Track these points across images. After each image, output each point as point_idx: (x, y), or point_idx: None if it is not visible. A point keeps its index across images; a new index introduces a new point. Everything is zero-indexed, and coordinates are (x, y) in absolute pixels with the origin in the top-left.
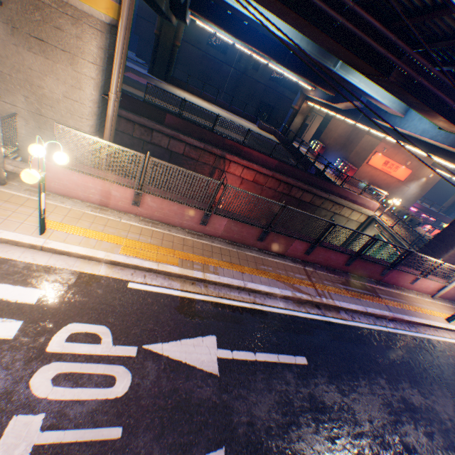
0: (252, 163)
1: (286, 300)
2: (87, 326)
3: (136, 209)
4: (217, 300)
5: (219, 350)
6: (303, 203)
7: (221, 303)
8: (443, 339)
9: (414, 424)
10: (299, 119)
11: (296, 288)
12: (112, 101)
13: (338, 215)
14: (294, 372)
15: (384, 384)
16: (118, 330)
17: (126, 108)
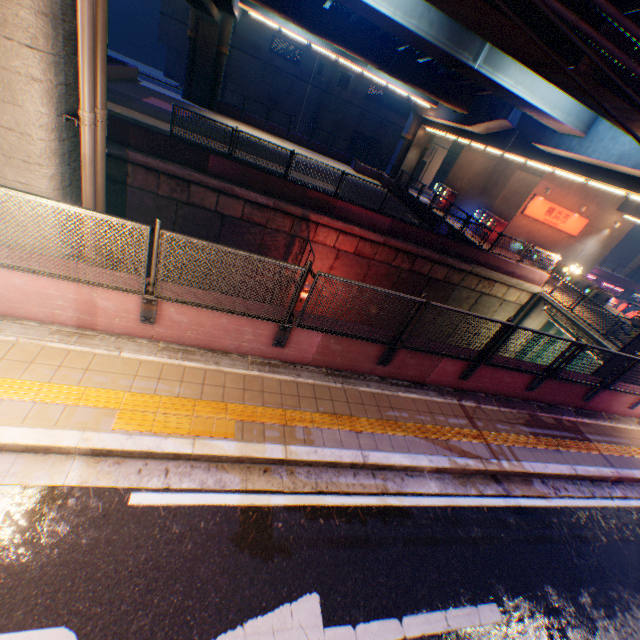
0: (351, 224)
1: (441, 474)
2: (20, 639)
3: (151, 329)
4: (314, 500)
5: (327, 632)
6: (433, 282)
7: (323, 506)
8: None
9: None
10: (414, 154)
11: (454, 448)
12: (87, 126)
13: (486, 296)
14: None
15: None
16: (97, 631)
17: (144, 149)
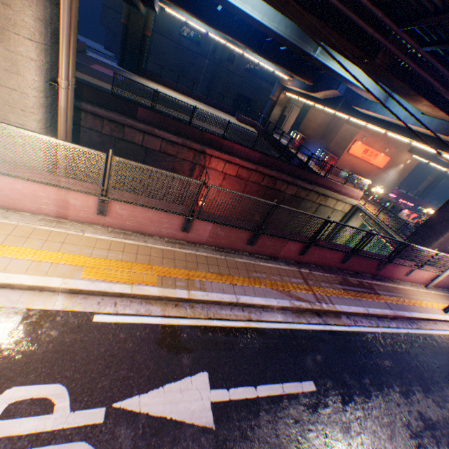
0: (234, 157)
1: (284, 311)
2: (34, 389)
3: (103, 219)
4: (206, 323)
5: (212, 392)
6: (288, 196)
7: (211, 326)
8: (444, 332)
9: (436, 444)
10: (278, 110)
11: (293, 295)
12: (63, 89)
13: (323, 206)
14: (303, 404)
15: (398, 399)
16: (78, 386)
17: (93, 102)
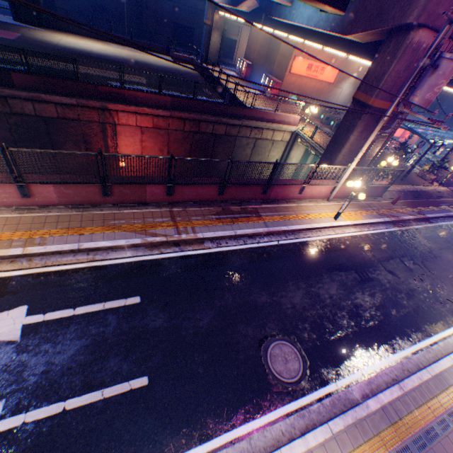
0: (142, 107)
1: (138, 248)
2: None
3: None
4: (42, 270)
5: (28, 318)
6: (219, 137)
7: (47, 272)
8: (325, 237)
9: (248, 322)
10: (217, 37)
11: (150, 233)
12: None
13: (261, 140)
14: (120, 313)
15: (229, 296)
16: None
17: None
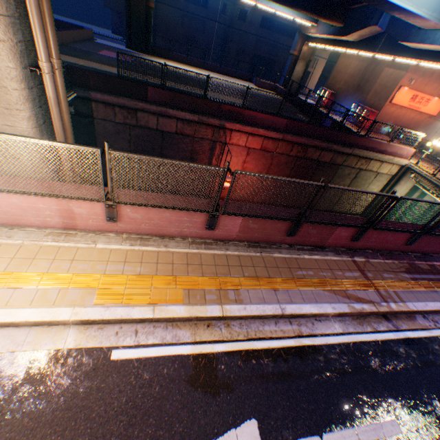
0: (256, 128)
1: (342, 317)
2: None
3: (115, 225)
4: (247, 346)
5: None
6: (322, 164)
7: (253, 349)
8: None
9: None
10: (301, 67)
11: (351, 296)
12: (46, 74)
13: (364, 171)
14: None
15: None
16: None
17: (101, 89)
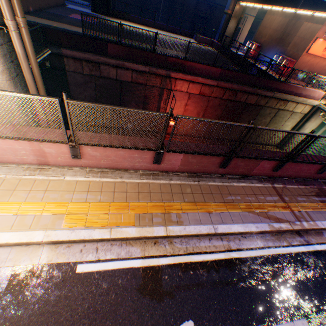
0: (196, 76)
1: (263, 234)
2: None
3: (79, 161)
4: (186, 259)
5: None
6: (248, 106)
7: (191, 262)
8: None
9: None
10: (233, 24)
11: (271, 217)
12: (12, 31)
13: (282, 111)
14: None
15: None
16: None
17: (70, 47)
